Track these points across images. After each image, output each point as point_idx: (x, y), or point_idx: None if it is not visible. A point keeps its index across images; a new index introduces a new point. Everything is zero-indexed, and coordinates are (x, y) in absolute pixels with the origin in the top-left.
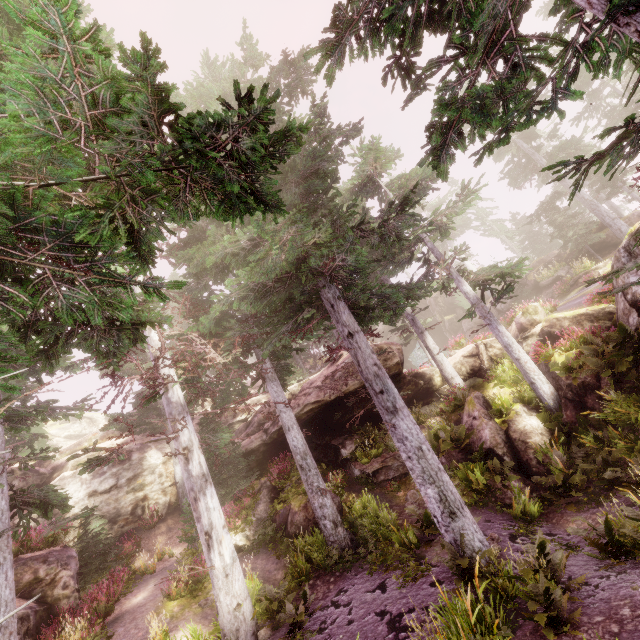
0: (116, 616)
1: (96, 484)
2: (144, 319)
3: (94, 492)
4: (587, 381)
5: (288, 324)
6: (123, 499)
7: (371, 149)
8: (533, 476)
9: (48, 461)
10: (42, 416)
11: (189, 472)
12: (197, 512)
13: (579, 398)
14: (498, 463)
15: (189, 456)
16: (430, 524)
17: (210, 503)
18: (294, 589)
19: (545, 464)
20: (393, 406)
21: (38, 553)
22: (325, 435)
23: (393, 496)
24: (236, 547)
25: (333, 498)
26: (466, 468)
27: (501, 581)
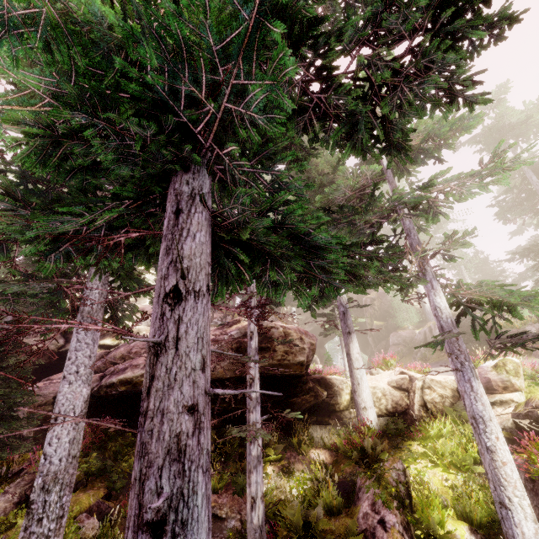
0: None
1: None
2: None
3: None
4: None
5: None
6: None
7: None
8: None
9: None
10: None
11: None
12: None
13: None
14: None
15: None
16: None
17: None
18: None
19: None
20: None
21: None
22: None
23: None
24: None
25: None
26: None
27: None
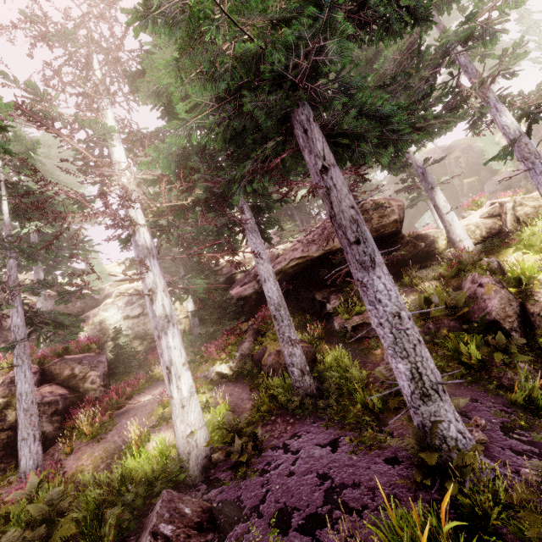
0: (126, 409)
1: (128, 311)
2: None
3: (127, 316)
4: None
5: (256, 162)
6: (149, 324)
7: None
8: None
9: (102, 291)
10: (51, 253)
11: (153, 312)
12: (160, 348)
13: None
14: (503, 339)
15: (153, 298)
16: (400, 392)
17: (171, 342)
18: (256, 421)
19: None
20: (368, 261)
21: (77, 356)
22: (312, 289)
23: (369, 353)
24: (221, 374)
25: (308, 347)
26: (458, 339)
27: (481, 498)
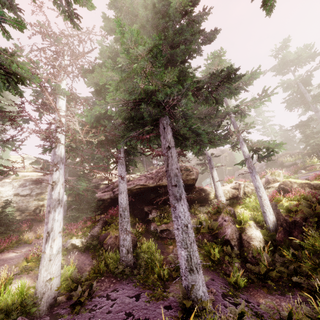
0: None
1: (20, 190)
2: (13, 69)
3: (17, 194)
4: (298, 221)
5: (136, 132)
6: (31, 202)
7: (218, 55)
8: (247, 263)
9: None
10: None
11: (51, 195)
12: (47, 219)
13: (289, 229)
14: (230, 249)
15: (54, 187)
16: (179, 270)
17: (56, 216)
18: (92, 279)
19: (256, 258)
20: (179, 196)
21: None
22: (143, 204)
23: (166, 247)
24: (74, 245)
25: (134, 237)
26: (211, 246)
27: None
